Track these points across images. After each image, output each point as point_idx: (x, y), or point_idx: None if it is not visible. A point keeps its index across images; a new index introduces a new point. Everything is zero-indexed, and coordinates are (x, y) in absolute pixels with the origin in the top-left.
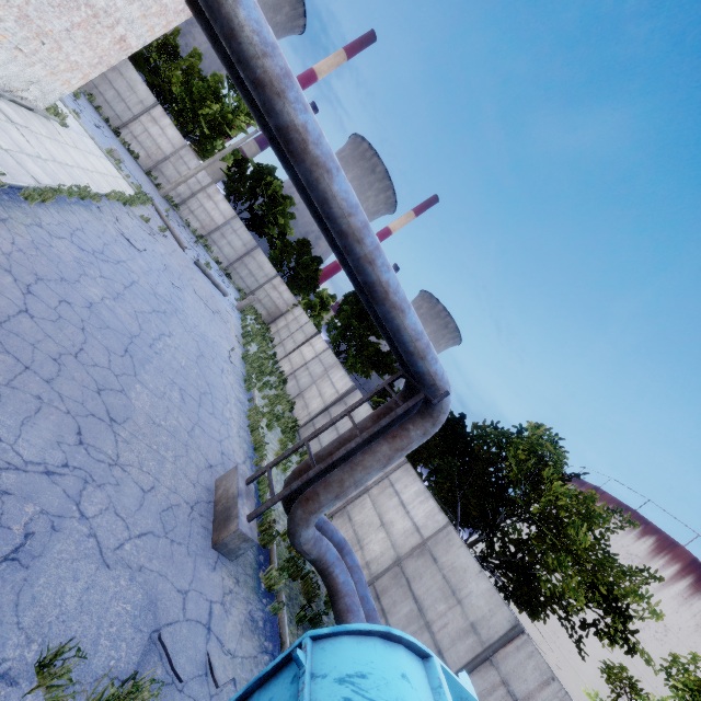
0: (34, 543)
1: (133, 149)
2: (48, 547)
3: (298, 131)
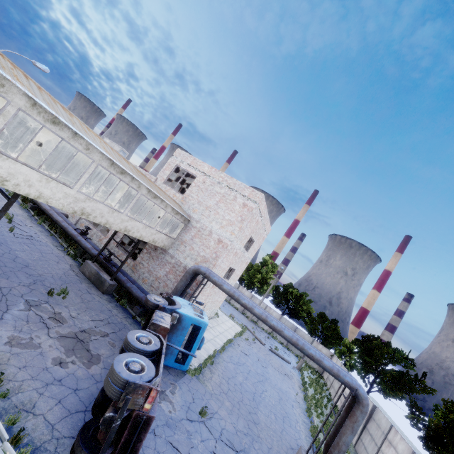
0: (247, 449)
1: (235, 306)
2: (249, 451)
3: (272, 326)
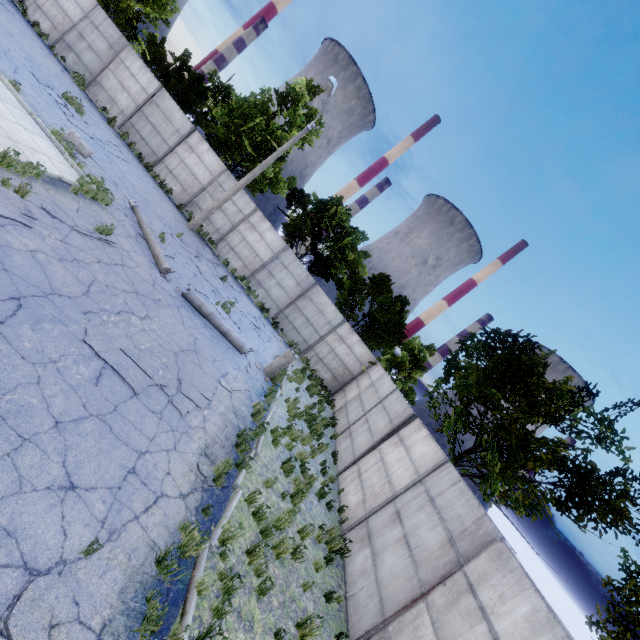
0: None
1: (167, 185)
2: None
3: None
